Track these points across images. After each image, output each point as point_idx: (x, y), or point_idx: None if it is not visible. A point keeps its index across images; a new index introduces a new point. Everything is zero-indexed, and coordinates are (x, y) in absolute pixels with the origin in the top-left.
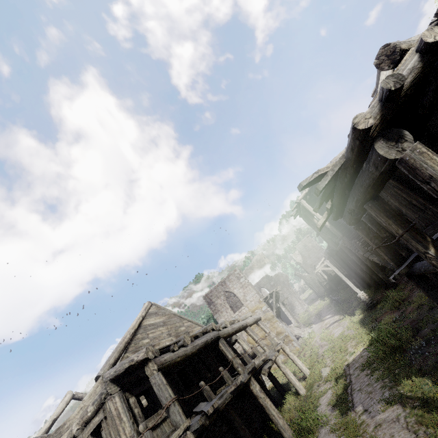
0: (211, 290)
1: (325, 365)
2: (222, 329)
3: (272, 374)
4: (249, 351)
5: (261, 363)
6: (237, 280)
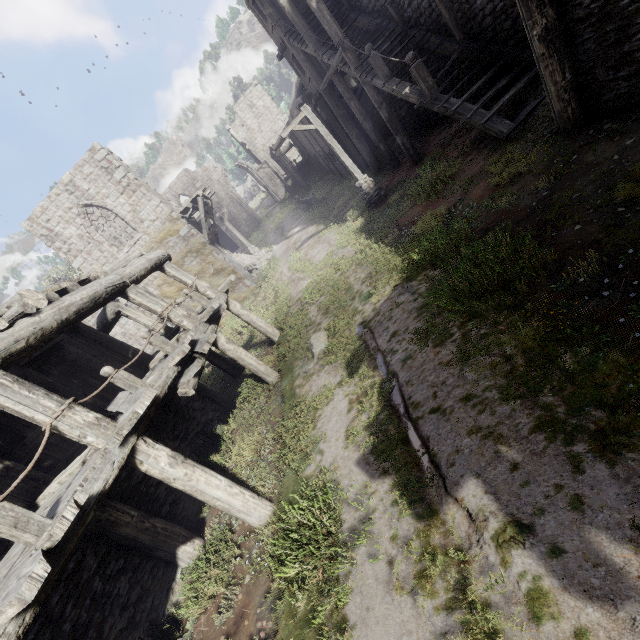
0: (41, 207)
1: (310, 322)
2: (6, 326)
3: (211, 352)
4: (156, 327)
5: (172, 373)
6: (106, 176)
